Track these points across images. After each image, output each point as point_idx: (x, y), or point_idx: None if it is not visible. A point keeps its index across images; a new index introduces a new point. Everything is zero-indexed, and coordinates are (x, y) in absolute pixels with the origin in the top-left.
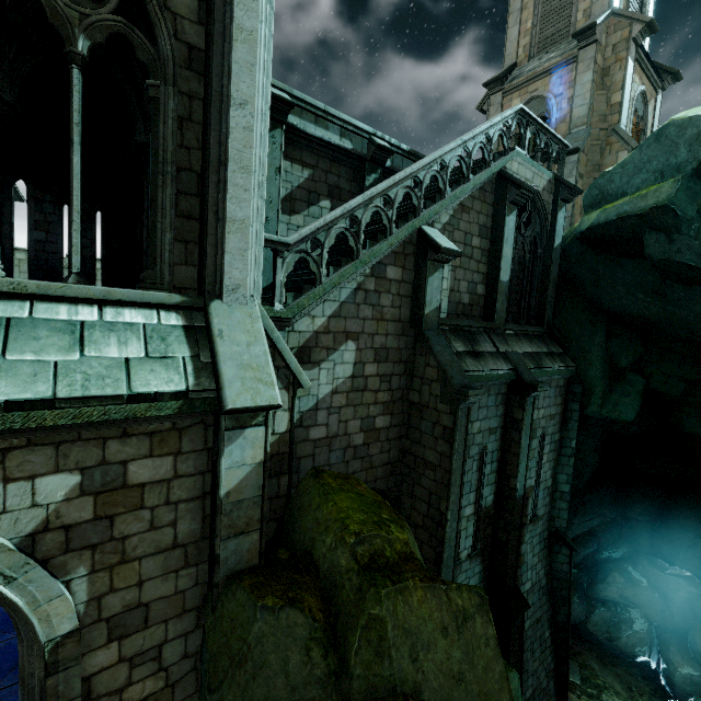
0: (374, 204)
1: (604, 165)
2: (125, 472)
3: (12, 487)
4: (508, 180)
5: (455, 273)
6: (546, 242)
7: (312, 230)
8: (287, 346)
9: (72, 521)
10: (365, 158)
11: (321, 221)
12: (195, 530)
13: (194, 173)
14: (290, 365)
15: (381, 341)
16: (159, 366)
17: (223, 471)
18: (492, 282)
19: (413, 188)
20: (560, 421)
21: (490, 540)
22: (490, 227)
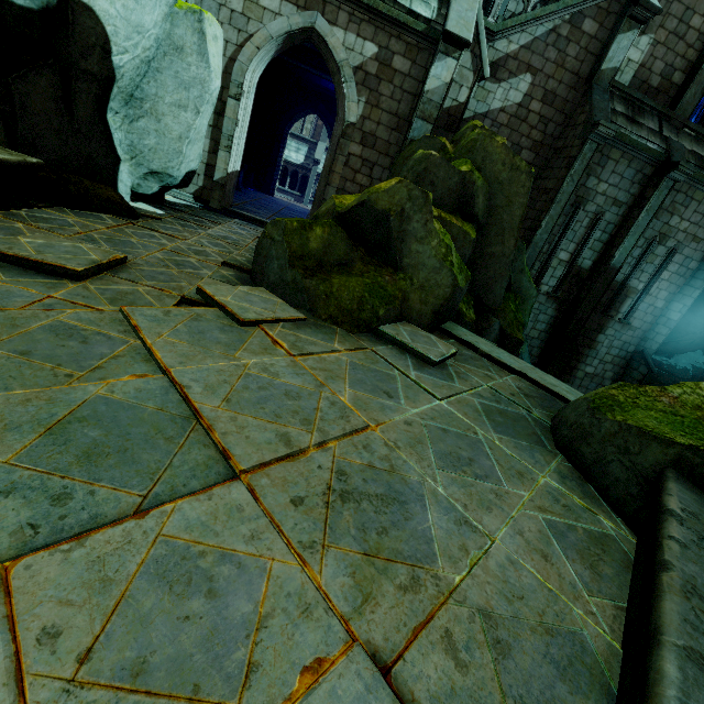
0: None
1: None
2: (392, 59)
3: (358, 40)
4: None
5: (654, 49)
6: None
7: None
8: (485, 40)
9: (369, 71)
10: None
11: None
12: (405, 113)
13: None
14: (482, 55)
15: (553, 86)
16: (423, 5)
17: (430, 76)
18: (694, 70)
19: None
20: None
21: (571, 299)
22: None
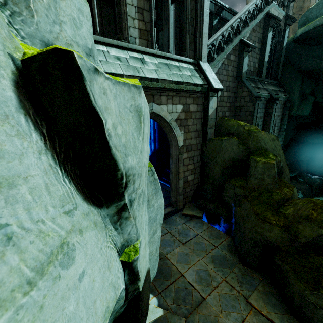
0: (228, 29)
1: (303, 7)
2: (189, 107)
3: (173, 106)
4: (270, 16)
5: (249, 58)
6: (279, 45)
7: (213, 40)
8: None
9: (181, 118)
10: (213, 12)
11: (216, 36)
12: (200, 128)
13: (192, 18)
14: None
15: (228, 84)
16: (195, 78)
17: (209, 109)
18: (261, 62)
19: (240, 22)
20: (280, 118)
21: None
22: (261, 38)
